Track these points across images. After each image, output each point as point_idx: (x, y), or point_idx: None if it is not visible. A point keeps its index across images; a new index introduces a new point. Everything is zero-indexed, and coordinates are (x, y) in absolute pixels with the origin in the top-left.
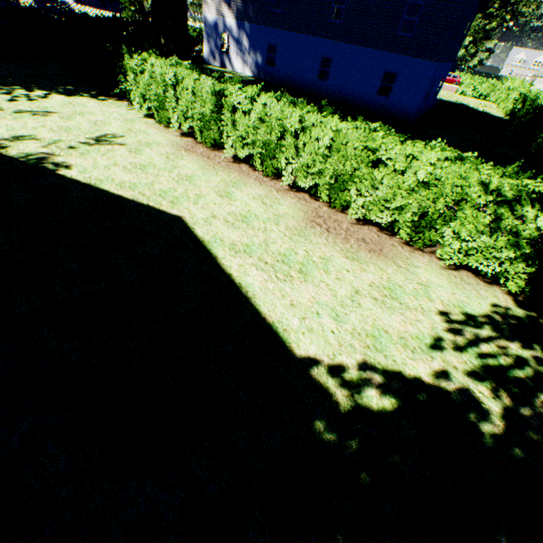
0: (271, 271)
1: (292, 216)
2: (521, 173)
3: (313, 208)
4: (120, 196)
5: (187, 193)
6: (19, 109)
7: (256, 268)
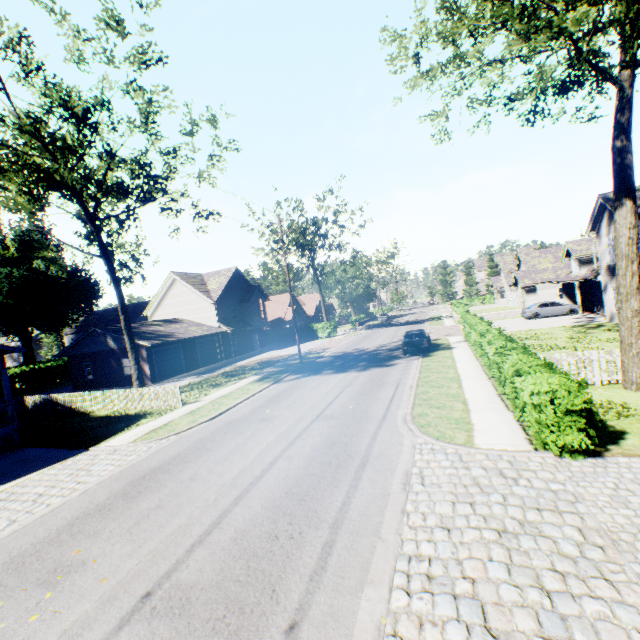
0: None
1: None
2: None
3: None
4: None
5: None
6: None
7: None
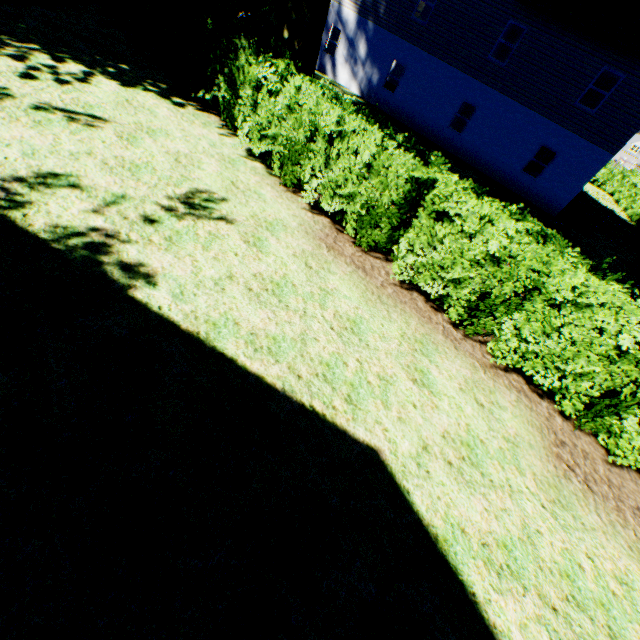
0: (571, 639)
1: (528, 443)
2: None
3: (544, 417)
4: (259, 378)
5: (364, 369)
6: (41, 101)
7: (548, 633)
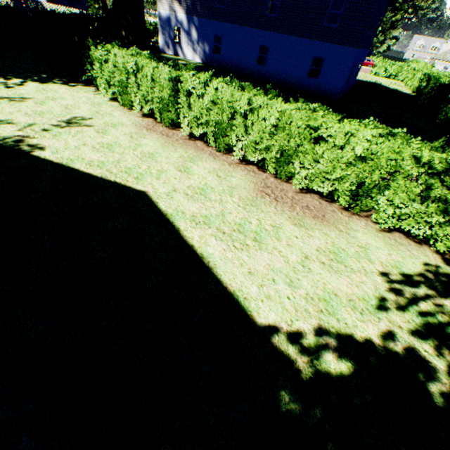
0: (228, 240)
1: (244, 187)
2: (432, 141)
3: (261, 179)
4: (90, 174)
5: (150, 169)
6: None
7: (215, 238)
